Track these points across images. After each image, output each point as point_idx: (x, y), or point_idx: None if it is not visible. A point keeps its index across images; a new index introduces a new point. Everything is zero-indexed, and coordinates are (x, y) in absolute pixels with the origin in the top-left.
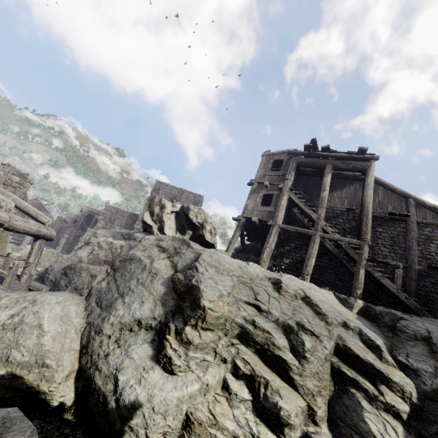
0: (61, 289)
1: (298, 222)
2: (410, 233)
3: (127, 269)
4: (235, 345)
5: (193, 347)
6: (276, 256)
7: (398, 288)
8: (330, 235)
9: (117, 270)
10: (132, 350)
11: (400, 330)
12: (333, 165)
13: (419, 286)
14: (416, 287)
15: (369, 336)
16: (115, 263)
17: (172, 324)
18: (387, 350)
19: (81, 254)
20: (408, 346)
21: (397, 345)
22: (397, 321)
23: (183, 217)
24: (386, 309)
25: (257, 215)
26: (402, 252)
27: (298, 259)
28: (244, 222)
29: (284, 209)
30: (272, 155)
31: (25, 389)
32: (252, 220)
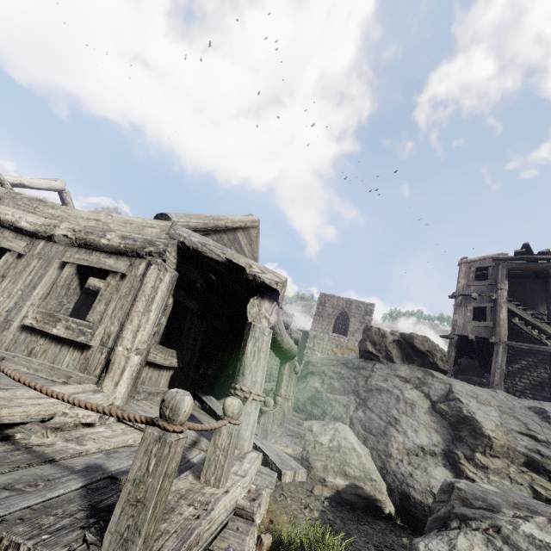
0: (319, 418)
1: (524, 335)
2: None
3: (379, 400)
4: (526, 473)
5: (491, 471)
6: (505, 376)
7: None
8: None
9: (367, 401)
10: (430, 472)
11: None
12: None
13: None
14: None
15: None
16: (360, 394)
17: (457, 450)
18: None
19: (315, 385)
20: None
21: None
22: None
23: (406, 345)
24: None
25: (472, 332)
26: None
27: (536, 379)
28: (457, 339)
29: (506, 324)
30: (472, 262)
31: (366, 496)
32: (469, 338)
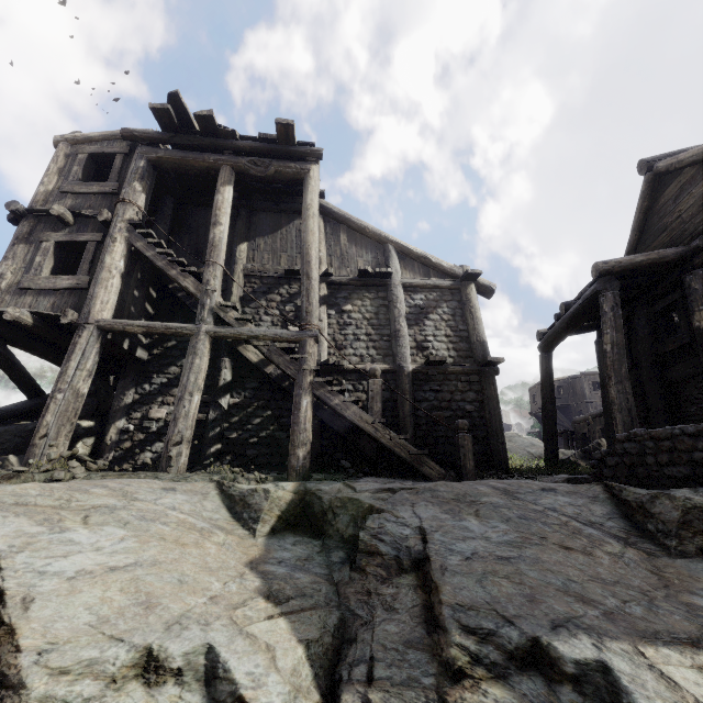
0: None
1: (186, 314)
2: (394, 305)
3: None
4: None
5: None
6: (133, 406)
7: (376, 421)
8: (234, 329)
9: None
10: None
11: (368, 550)
12: (236, 169)
13: (418, 402)
14: (412, 405)
15: (235, 680)
16: None
17: None
18: (315, 675)
19: None
20: (380, 611)
21: (358, 614)
22: (362, 525)
23: None
24: (345, 489)
25: (35, 304)
26: (386, 345)
27: None
28: None
29: (115, 278)
30: (85, 141)
31: None
32: (6, 318)
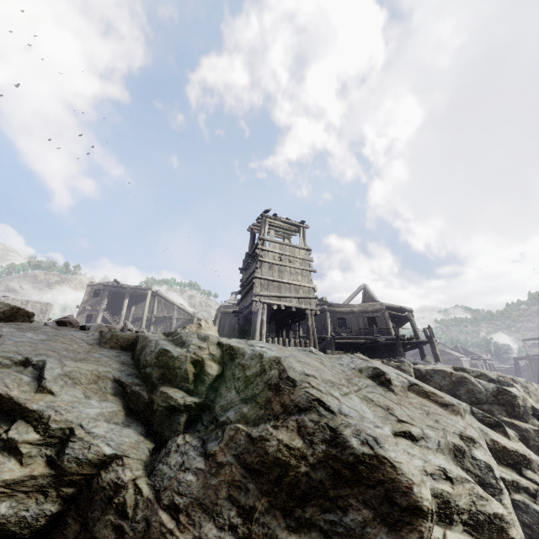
0: None
1: None
2: (172, 325)
3: None
4: None
5: None
6: None
7: None
8: None
9: None
10: None
11: None
12: (130, 293)
13: None
14: None
15: None
16: None
17: None
18: None
19: None
20: None
21: None
22: None
23: None
24: None
25: None
26: None
27: None
28: None
29: None
30: (94, 285)
31: None
32: None
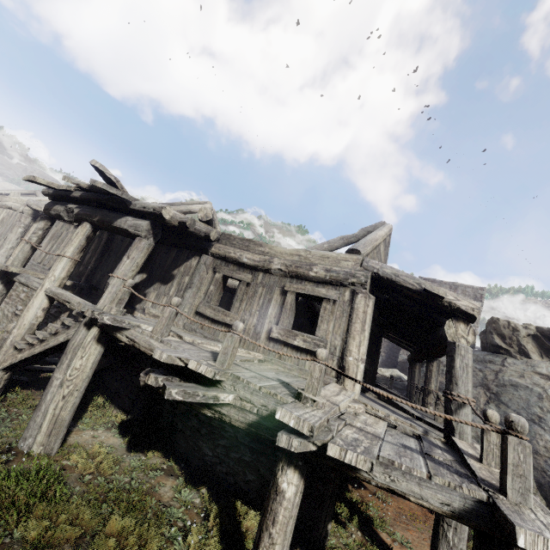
0: None
1: None
2: None
3: (516, 396)
4: None
5: None
6: None
7: None
8: None
9: (499, 395)
10: None
11: None
12: None
13: None
14: None
15: None
16: (490, 388)
17: None
18: None
19: None
20: None
21: None
22: None
23: (545, 340)
24: None
25: None
26: None
27: None
28: None
29: None
30: None
31: None
32: None
